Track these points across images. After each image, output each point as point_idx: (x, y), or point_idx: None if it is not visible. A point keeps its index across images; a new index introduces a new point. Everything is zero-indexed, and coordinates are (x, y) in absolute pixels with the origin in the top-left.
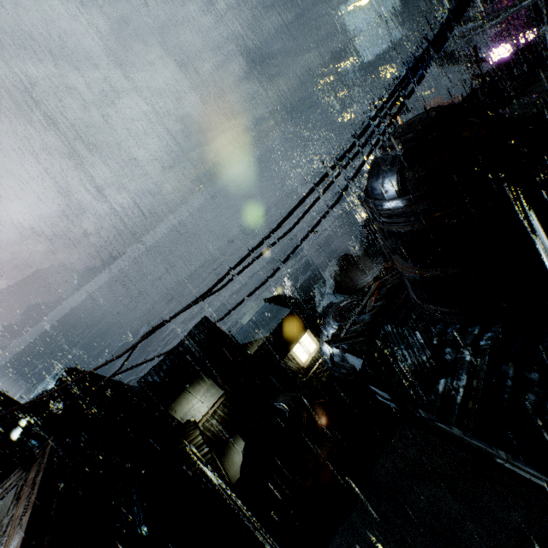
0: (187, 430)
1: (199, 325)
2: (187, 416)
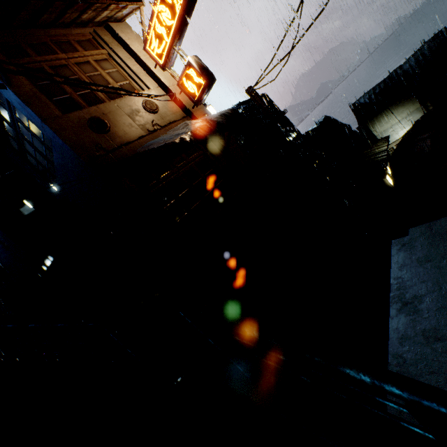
0: (378, 143)
1: (429, 41)
2: (383, 135)
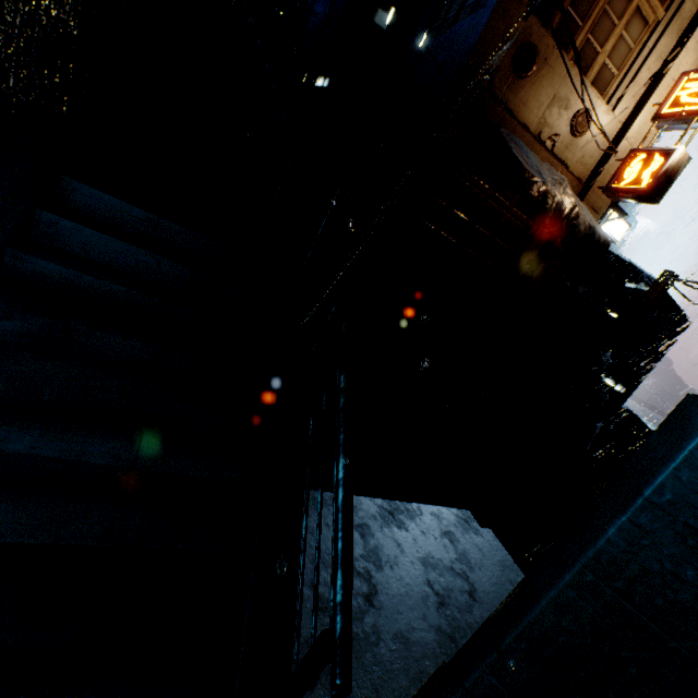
0: None
1: None
2: None
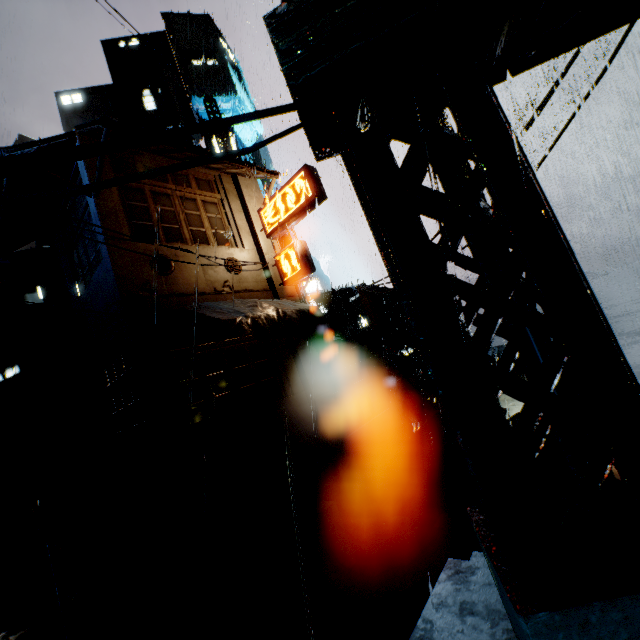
0: None
1: None
2: (502, 404)
